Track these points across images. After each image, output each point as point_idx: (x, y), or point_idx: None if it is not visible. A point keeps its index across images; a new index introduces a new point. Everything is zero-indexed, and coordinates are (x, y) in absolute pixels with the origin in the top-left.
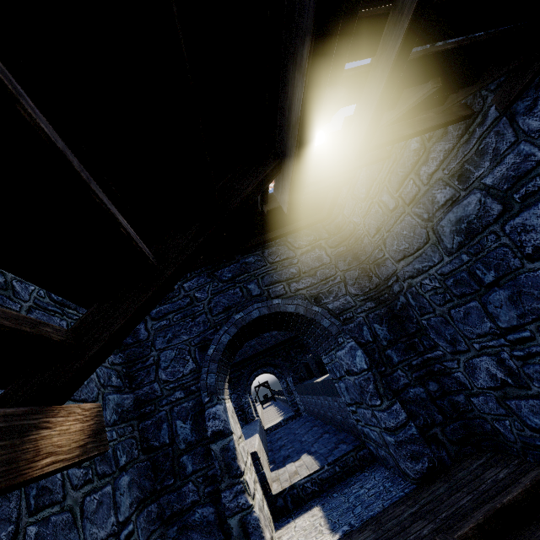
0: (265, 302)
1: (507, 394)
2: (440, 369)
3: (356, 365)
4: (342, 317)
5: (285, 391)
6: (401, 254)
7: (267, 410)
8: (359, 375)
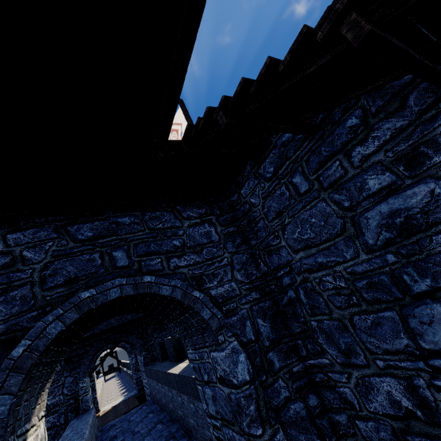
0: (132, 278)
1: (411, 428)
2: (323, 379)
3: (237, 375)
4: (225, 307)
5: (133, 368)
6: (302, 243)
7: (108, 383)
8: (240, 389)
